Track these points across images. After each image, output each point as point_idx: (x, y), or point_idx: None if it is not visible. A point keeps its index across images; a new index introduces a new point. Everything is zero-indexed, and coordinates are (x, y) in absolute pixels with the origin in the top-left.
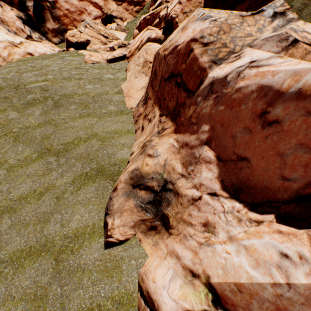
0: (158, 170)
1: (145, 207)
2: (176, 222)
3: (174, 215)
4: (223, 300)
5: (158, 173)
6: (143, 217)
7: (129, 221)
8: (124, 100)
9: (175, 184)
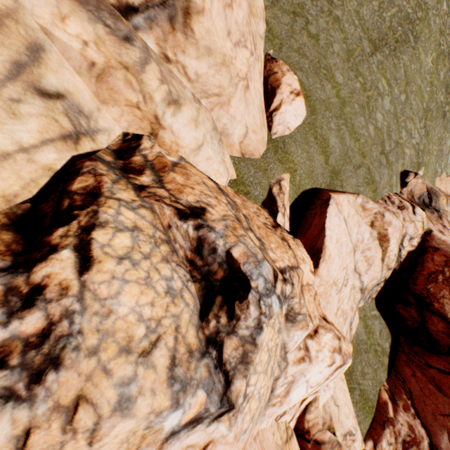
0: (440, 206)
1: (420, 198)
2: (426, 217)
3: (428, 215)
4: (429, 236)
5: (439, 206)
6: (414, 196)
7: (415, 188)
8: (437, 176)
9: (441, 216)
